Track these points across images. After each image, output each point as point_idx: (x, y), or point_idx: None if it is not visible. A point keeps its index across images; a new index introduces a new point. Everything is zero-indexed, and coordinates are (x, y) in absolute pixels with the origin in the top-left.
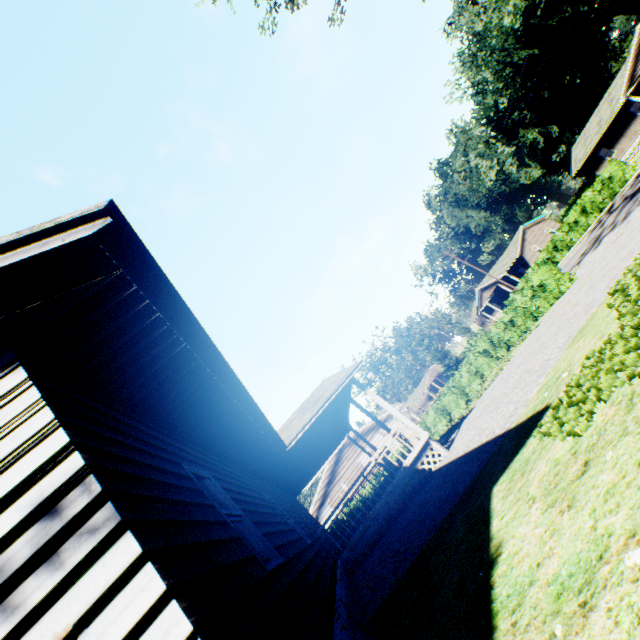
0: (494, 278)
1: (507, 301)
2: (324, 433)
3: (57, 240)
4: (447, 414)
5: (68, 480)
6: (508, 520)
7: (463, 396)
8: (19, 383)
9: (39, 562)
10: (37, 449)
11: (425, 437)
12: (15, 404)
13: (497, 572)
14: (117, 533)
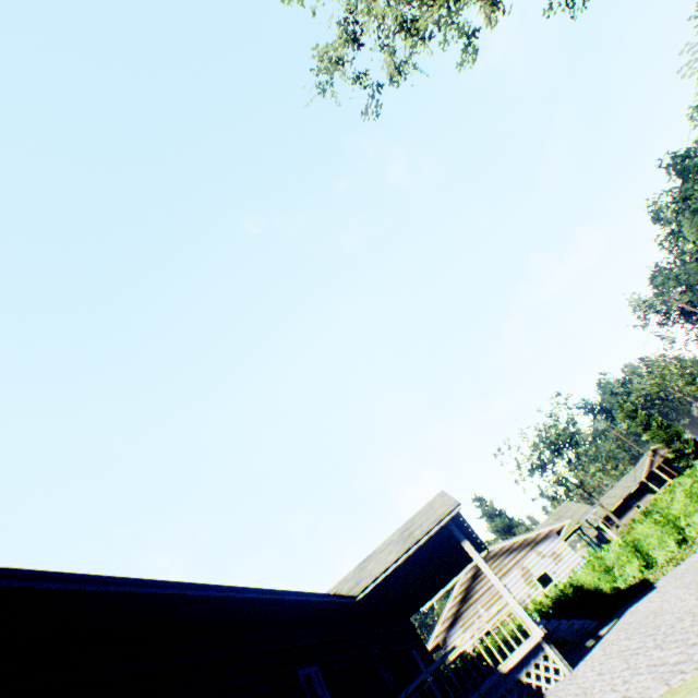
0: None
1: None
2: (426, 567)
3: None
4: (642, 554)
5: None
6: None
7: (674, 531)
8: None
9: None
10: None
11: (536, 637)
12: None
13: None
14: None
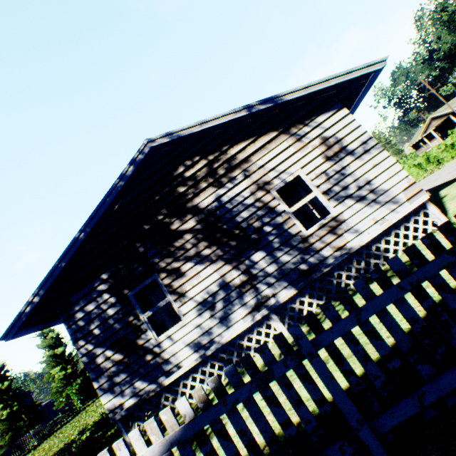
0: (451, 109)
1: (451, 131)
2: None
3: (370, 69)
4: None
5: (367, 139)
6: (450, 191)
7: None
8: (346, 113)
9: (365, 153)
10: (357, 131)
11: None
12: (347, 119)
13: (444, 198)
14: (382, 151)
